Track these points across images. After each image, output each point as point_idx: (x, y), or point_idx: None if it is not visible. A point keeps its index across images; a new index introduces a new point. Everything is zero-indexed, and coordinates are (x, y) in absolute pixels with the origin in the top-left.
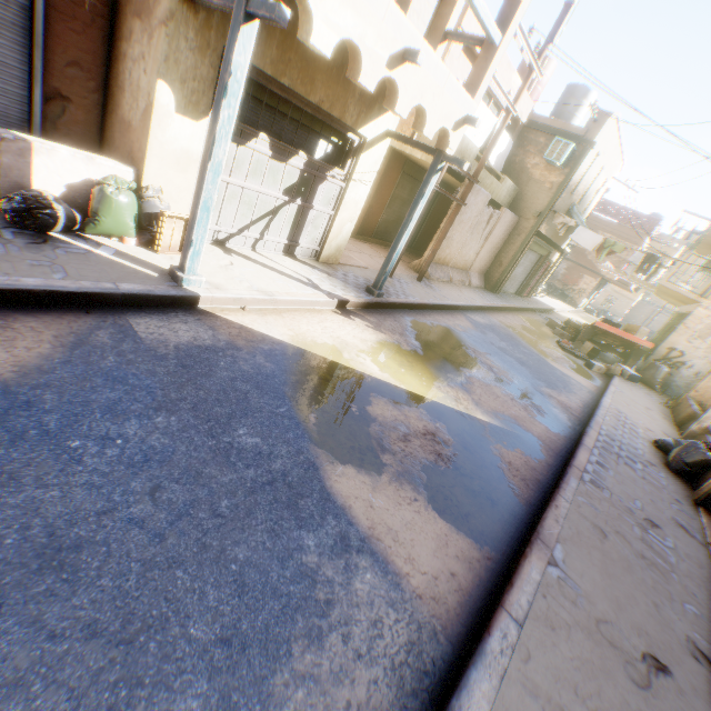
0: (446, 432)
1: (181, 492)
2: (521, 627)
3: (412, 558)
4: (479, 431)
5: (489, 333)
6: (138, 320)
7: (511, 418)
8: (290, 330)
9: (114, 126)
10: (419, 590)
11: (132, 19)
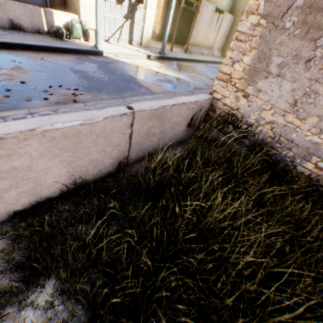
0: (176, 81)
1: (106, 77)
2: (175, 94)
3: (156, 90)
4: (188, 82)
5: (212, 68)
6: (89, 56)
7: (204, 82)
8: (130, 61)
9: (68, 4)
10: (155, 93)
11: None
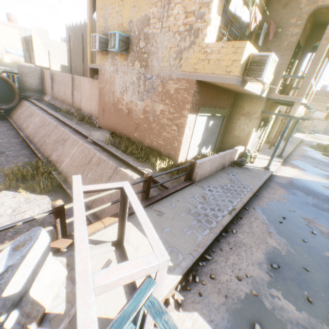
0: None
1: None
2: None
3: None
4: None
5: (306, 158)
6: (275, 180)
7: None
8: (287, 174)
9: (229, 136)
10: None
11: (239, 116)
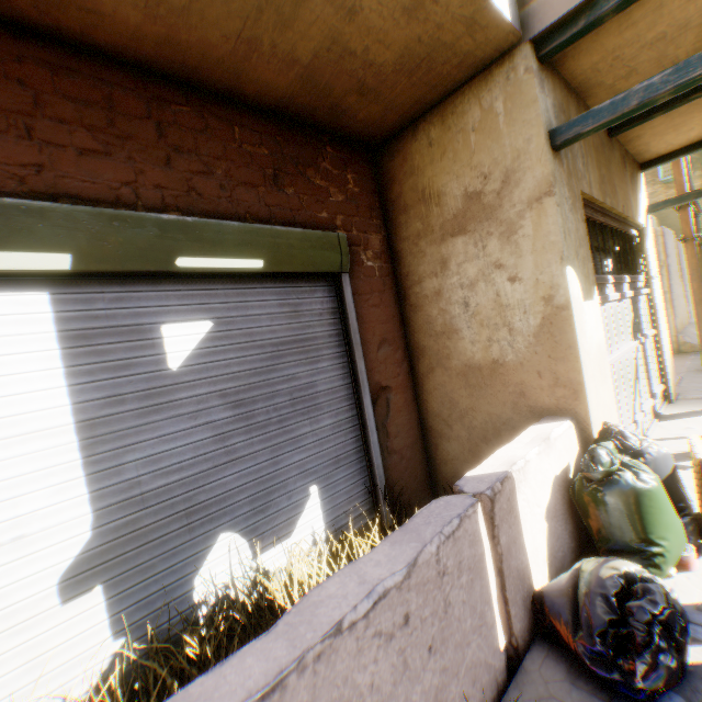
0: None
1: None
2: None
3: None
4: None
5: None
6: None
7: None
8: None
9: (443, 384)
10: None
11: (437, 245)
